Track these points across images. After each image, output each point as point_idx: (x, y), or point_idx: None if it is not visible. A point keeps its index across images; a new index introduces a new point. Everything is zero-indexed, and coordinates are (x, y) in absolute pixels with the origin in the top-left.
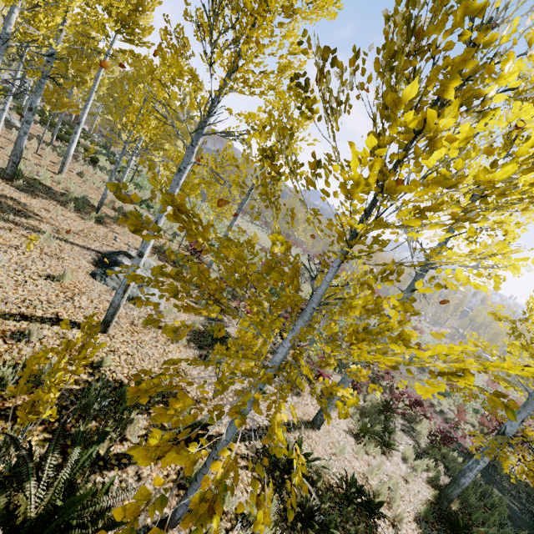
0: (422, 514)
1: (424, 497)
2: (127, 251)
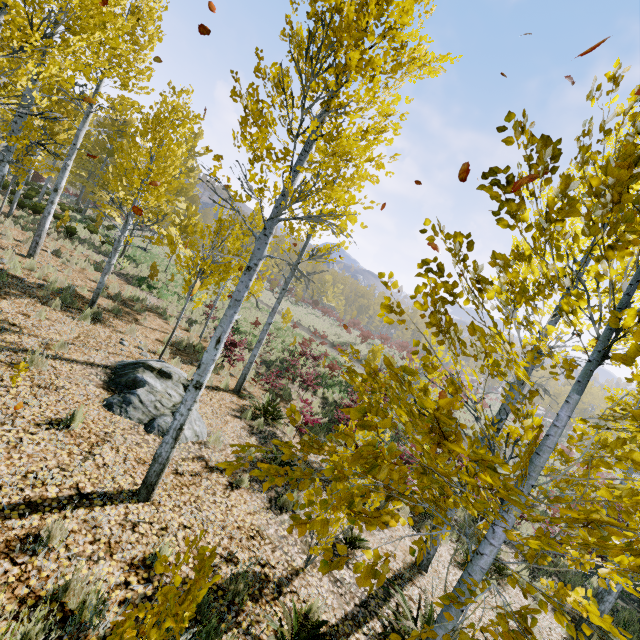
0: None
1: (558, 636)
2: (146, 362)
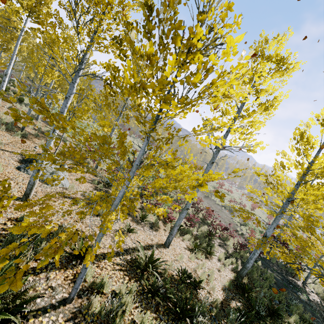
0: (227, 286)
1: (229, 278)
2: None
